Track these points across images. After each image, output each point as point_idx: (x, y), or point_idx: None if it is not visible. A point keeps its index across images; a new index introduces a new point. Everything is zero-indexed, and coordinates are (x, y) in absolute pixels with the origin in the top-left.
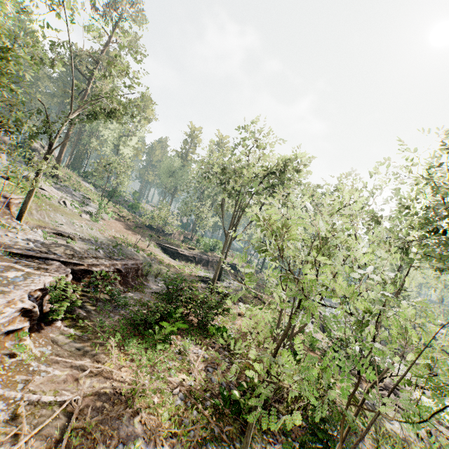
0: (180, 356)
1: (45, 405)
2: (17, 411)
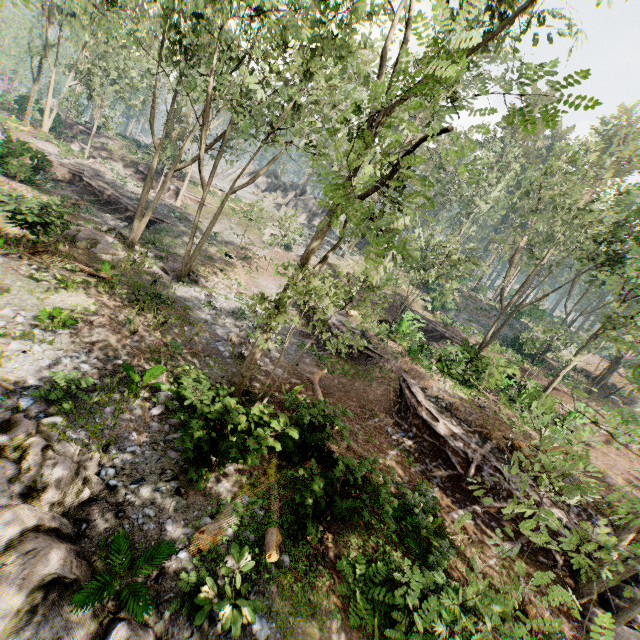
0: None
1: None
2: None
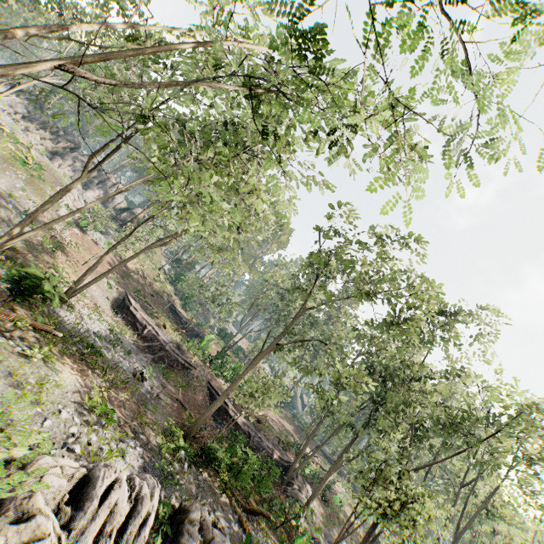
0: None
1: None
2: None
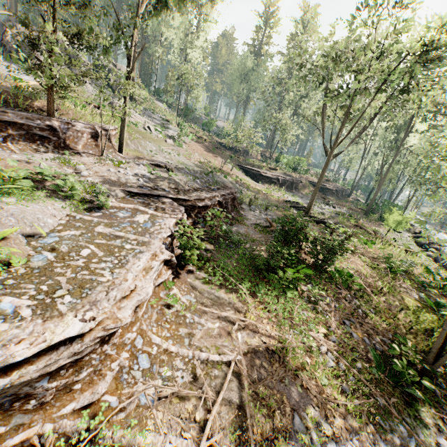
0: (312, 305)
1: (214, 363)
2: (194, 370)
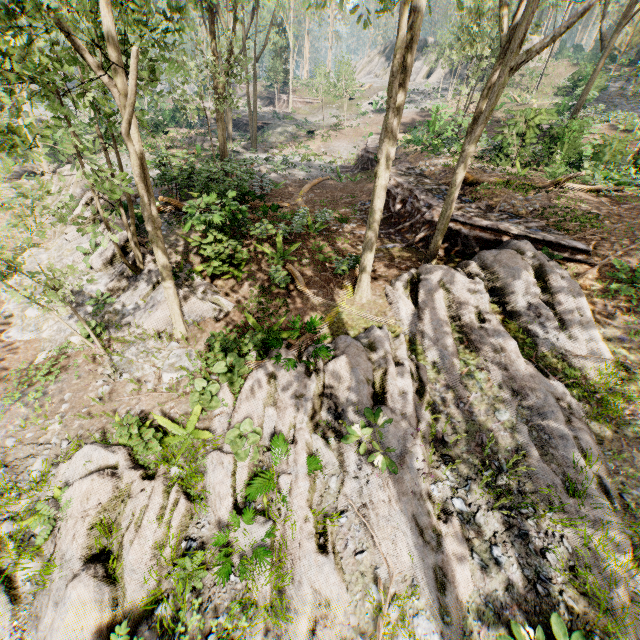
0: None
1: None
2: None
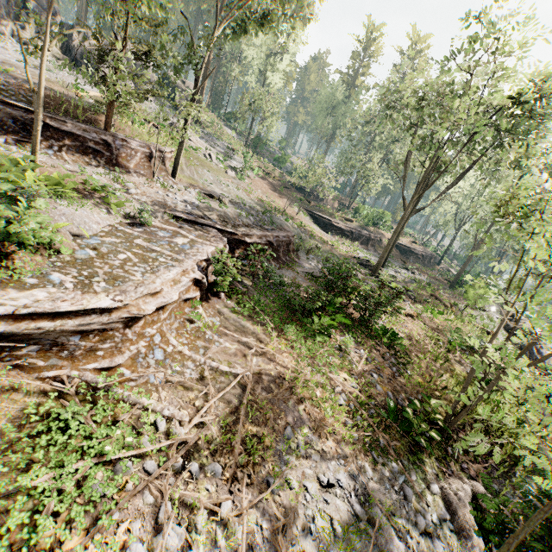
0: (341, 353)
1: (223, 373)
2: (202, 373)
